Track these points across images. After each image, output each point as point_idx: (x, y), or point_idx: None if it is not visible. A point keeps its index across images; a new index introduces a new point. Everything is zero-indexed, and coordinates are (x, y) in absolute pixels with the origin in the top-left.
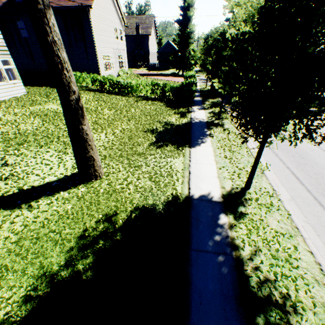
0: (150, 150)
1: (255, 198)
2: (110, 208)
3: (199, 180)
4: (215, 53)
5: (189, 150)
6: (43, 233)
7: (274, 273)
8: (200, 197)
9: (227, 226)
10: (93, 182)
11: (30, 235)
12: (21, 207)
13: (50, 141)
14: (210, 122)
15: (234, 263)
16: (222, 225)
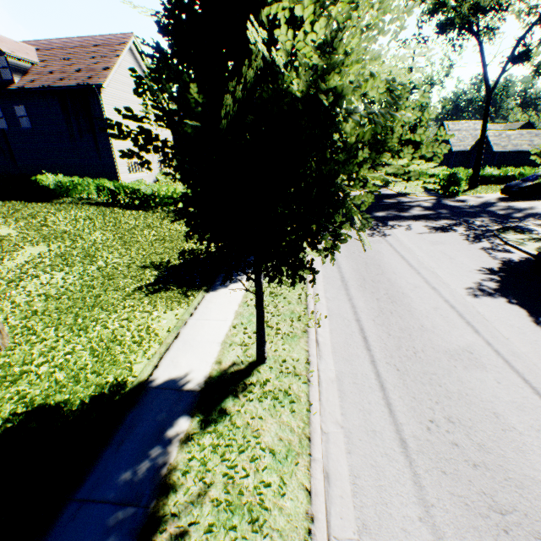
0: (131, 298)
1: (263, 381)
2: None
3: (185, 349)
4: None
5: (203, 296)
6: None
7: None
8: (165, 383)
9: (179, 442)
10: None
11: None
12: None
13: None
14: None
15: (141, 526)
16: (170, 440)
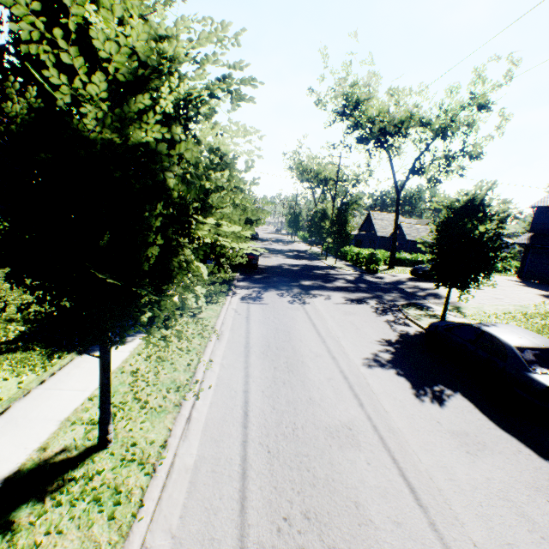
0: None
1: (93, 474)
2: None
3: (5, 430)
4: None
5: (72, 358)
6: None
7: None
8: None
9: None
10: None
11: None
12: None
13: None
14: None
15: None
16: None
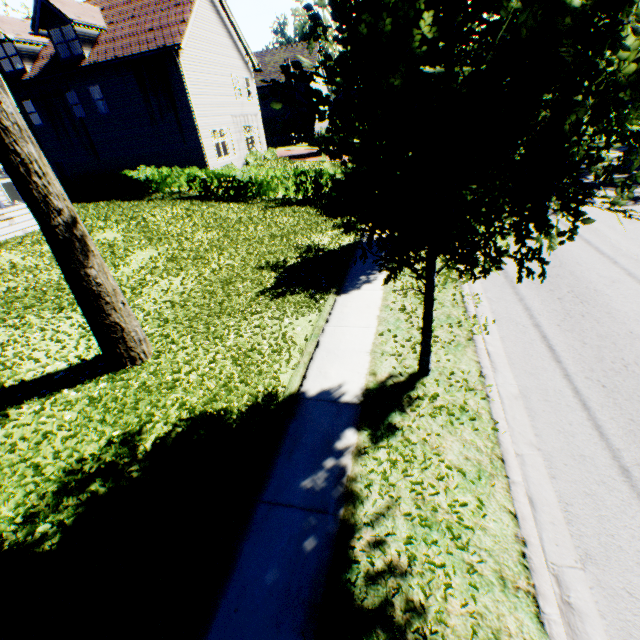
0: (256, 304)
1: (431, 395)
2: (139, 419)
3: (330, 359)
4: None
5: (334, 299)
6: (8, 465)
7: (411, 558)
8: (318, 395)
9: (351, 455)
10: (128, 370)
11: None
12: None
13: None
14: None
15: (335, 531)
16: (341, 452)
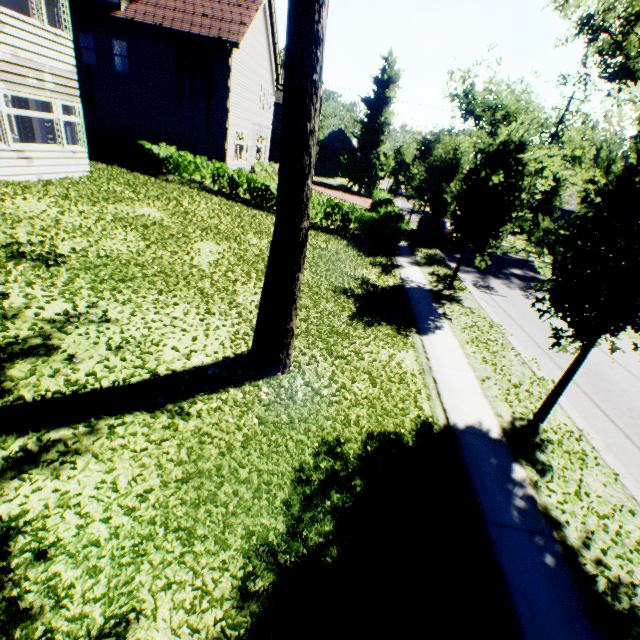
0: (353, 328)
1: (556, 441)
2: (326, 432)
3: (455, 396)
4: (465, 180)
5: (420, 339)
6: (228, 468)
7: (628, 573)
8: (468, 429)
9: (529, 485)
10: (278, 377)
11: (205, 469)
12: (168, 411)
13: (174, 284)
14: (438, 292)
15: (561, 550)
16: (521, 483)
